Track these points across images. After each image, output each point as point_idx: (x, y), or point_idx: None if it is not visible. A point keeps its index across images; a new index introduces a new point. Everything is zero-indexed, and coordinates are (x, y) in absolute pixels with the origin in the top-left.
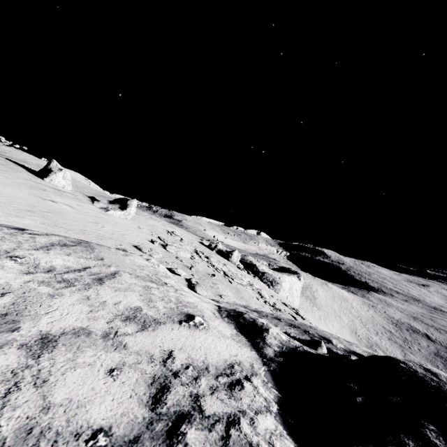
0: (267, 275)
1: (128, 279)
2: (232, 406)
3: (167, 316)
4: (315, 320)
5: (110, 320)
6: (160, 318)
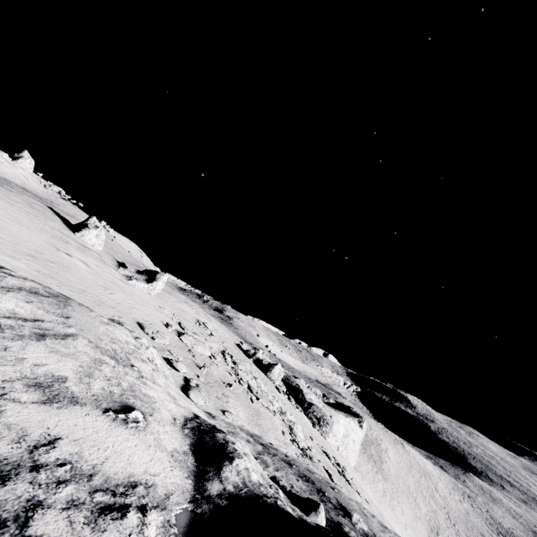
0: (315, 408)
1: (81, 346)
2: (79, 536)
3: (96, 399)
4: (375, 495)
5: (11, 379)
6: (82, 398)
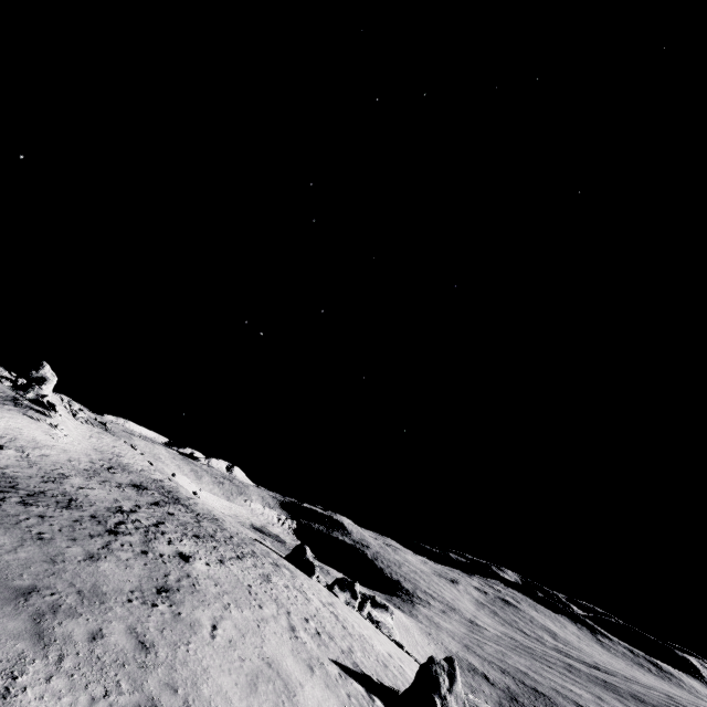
0: (382, 625)
1: None
2: None
3: None
4: None
5: None
6: None
